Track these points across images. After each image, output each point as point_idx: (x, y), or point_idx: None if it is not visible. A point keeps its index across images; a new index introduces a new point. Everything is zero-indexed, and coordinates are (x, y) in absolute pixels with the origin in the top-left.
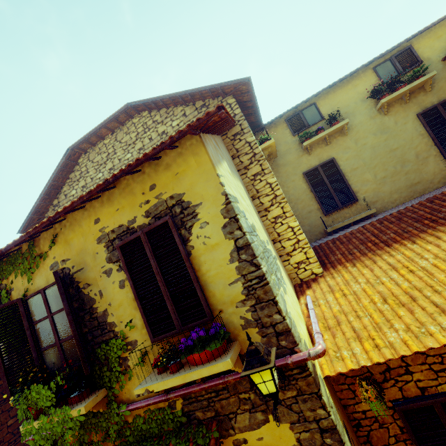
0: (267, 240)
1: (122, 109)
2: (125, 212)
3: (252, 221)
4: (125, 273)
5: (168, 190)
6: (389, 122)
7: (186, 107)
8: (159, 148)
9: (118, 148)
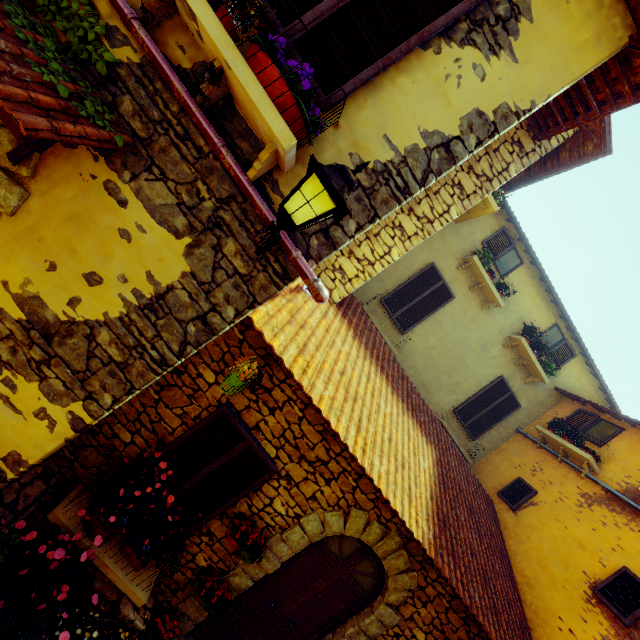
0: None
1: None
2: None
3: None
4: None
5: None
6: (494, 351)
7: None
8: None
9: None
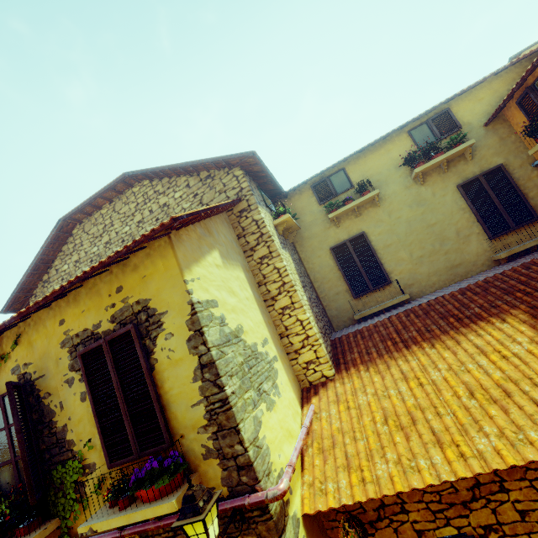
0: (268, 337)
1: (119, 179)
2: (90, 314)
3: (240, 322)
4: (85, 386)
5: (134, 294)
6: (427, 194)
7: (190, 177)
8: (115, 256)
9: (116, 220)
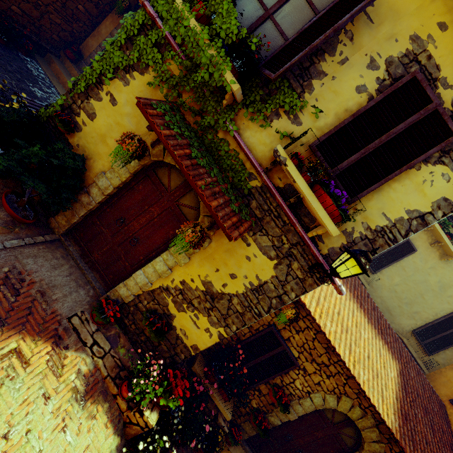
0: None
1: None
2: None
3: None
4: (382, 93)
5: None
6: (450, 292)
7: None
8: None
9: None
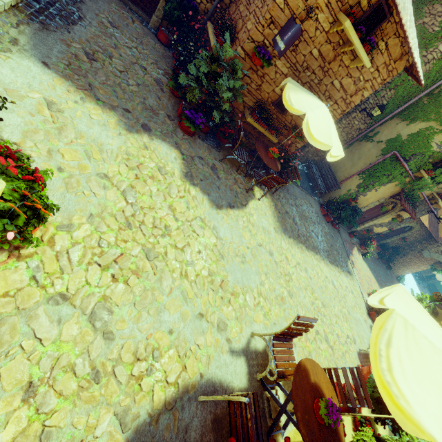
0: None
1: None
2: None
3: None
4: None
5: None
6: None
7: None
8: None
9: None
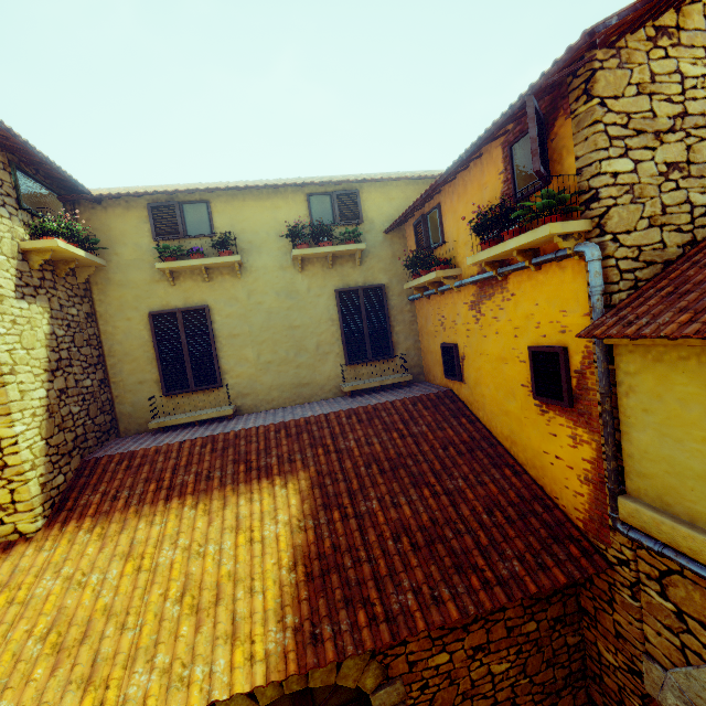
0: None
1: None
2: None
3: None
4: None
5: None
6: (302, 286)
7: None
8: None
9: None
